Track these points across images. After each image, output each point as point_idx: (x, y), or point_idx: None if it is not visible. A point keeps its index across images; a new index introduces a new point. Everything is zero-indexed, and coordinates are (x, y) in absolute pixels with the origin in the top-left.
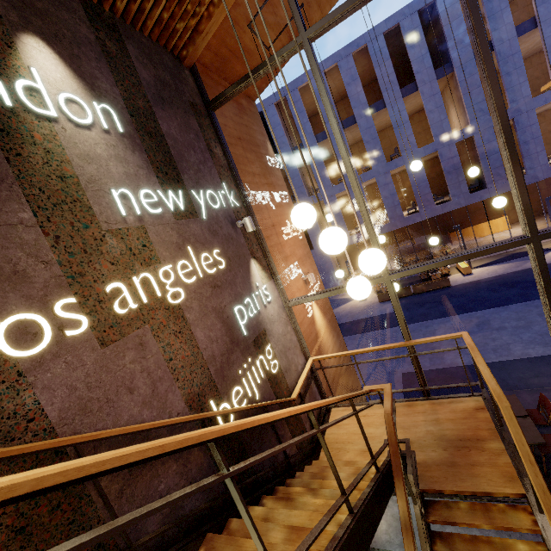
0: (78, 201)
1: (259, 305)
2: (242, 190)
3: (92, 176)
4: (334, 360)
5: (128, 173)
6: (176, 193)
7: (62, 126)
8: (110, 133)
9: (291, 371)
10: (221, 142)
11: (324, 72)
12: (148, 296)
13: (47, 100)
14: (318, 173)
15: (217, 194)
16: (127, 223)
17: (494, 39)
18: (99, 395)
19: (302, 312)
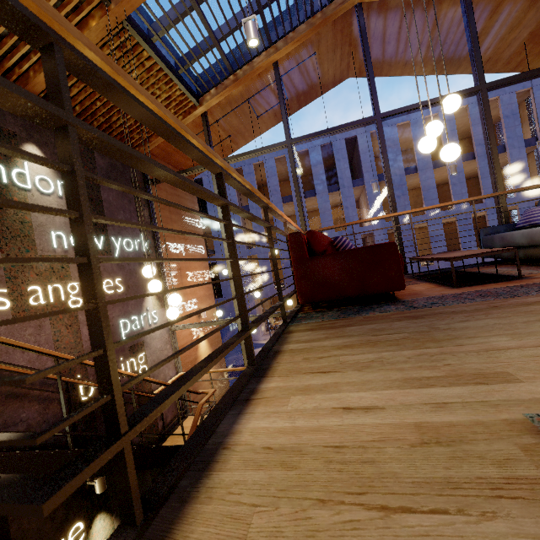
0: (28, 236)
1: (145, 323)
2: (157, 241)
3: (42, 222)
4: (209, 383)
5: (67, 222)
6: (99, 238)
7: (32, 194)
8: (63, 198)
9: (159, 378)
10: (150, 207)
11: (275, 158)
12: (55, 298)
13: (28, 179)
14: (162, 252)
15: (134, 241)
16: (56, 252)
17: (391, 171)
18: (3, 347)
19: (187, 338)
